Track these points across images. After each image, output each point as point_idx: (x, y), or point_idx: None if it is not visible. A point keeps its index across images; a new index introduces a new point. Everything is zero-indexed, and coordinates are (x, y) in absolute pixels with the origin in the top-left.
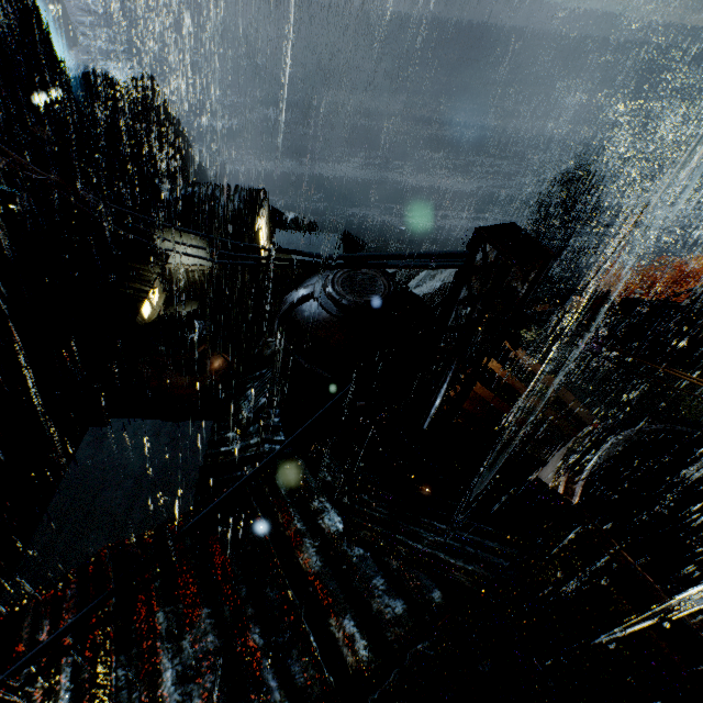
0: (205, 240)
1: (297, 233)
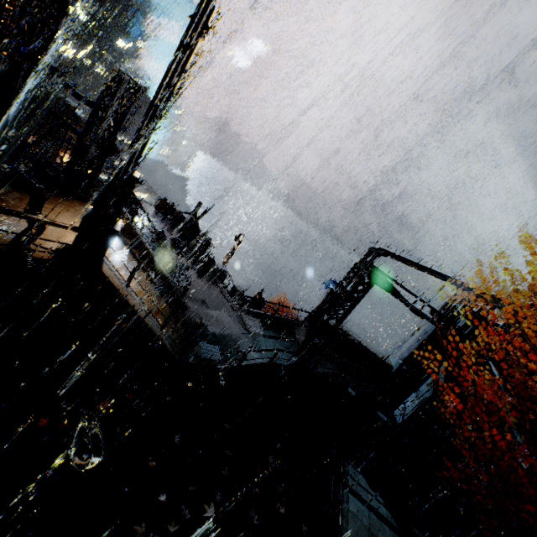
0: None
1: None
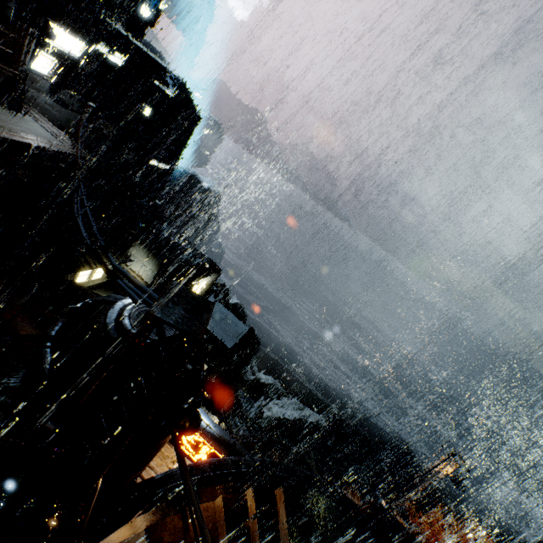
0: (159, 267)
1: (222, 307)
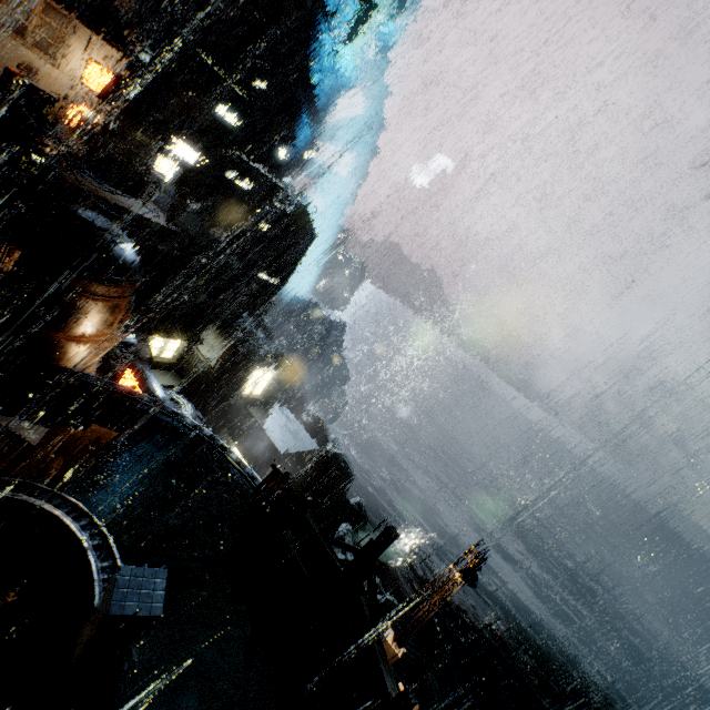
0: (224, 349)
1: (294, 420)
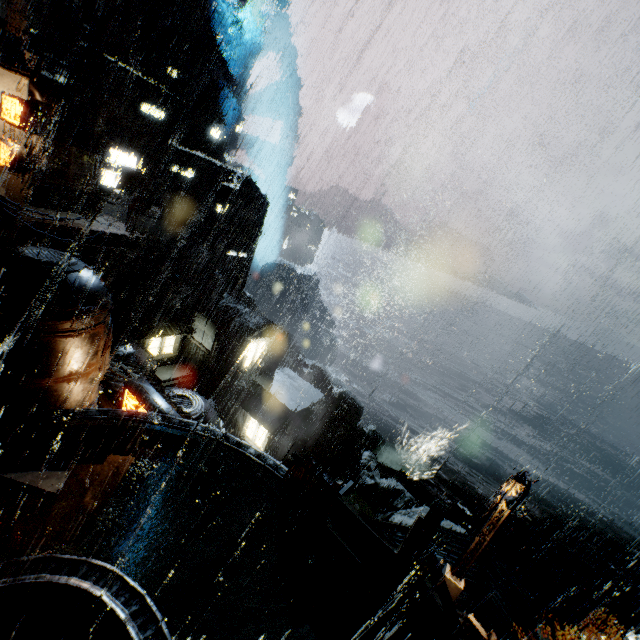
0: (216, 332)
1: (297, 377)
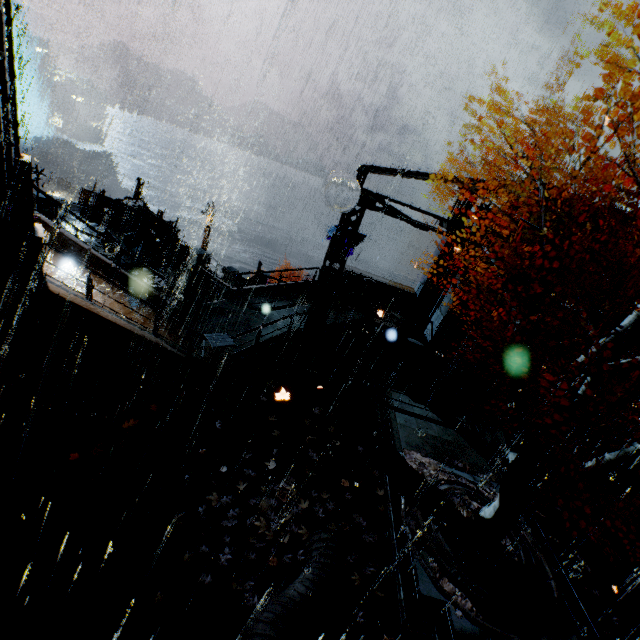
0: None
1: None
